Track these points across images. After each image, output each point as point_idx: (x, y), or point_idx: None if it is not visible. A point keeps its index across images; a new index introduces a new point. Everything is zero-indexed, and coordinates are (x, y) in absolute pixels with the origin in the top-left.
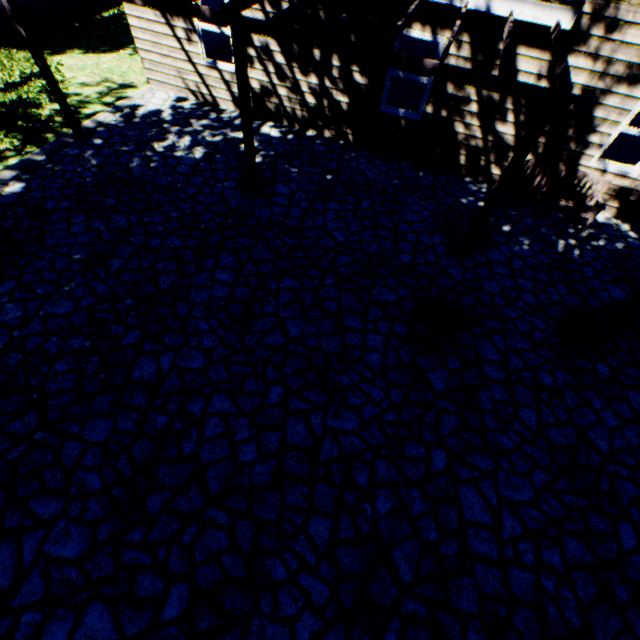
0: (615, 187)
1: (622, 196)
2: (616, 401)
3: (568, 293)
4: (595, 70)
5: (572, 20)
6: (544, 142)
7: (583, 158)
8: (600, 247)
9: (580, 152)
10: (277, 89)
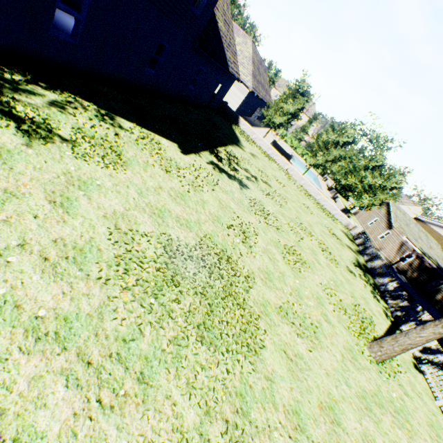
0: None
1: None
2: None
3: None
4: None
5: None
6: None
7: None
8: None
9: None
10: (408, 271)
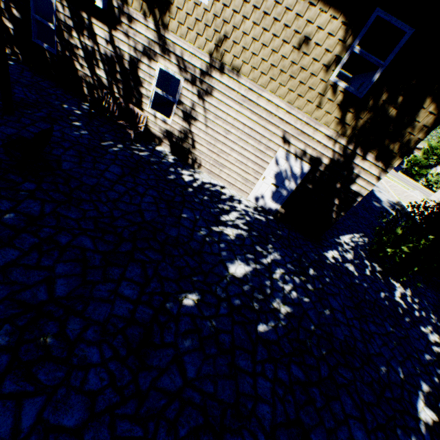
0: (165, 130)
1: (170, 137)
2: (7, 199)
3: (73, 155)
4: (131, 45)
5: (102, 3)
6: (123, 88)
7: (144, 105)
8: (138, 154)
9: (141, 100)
10: None
